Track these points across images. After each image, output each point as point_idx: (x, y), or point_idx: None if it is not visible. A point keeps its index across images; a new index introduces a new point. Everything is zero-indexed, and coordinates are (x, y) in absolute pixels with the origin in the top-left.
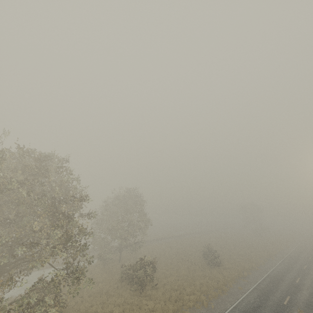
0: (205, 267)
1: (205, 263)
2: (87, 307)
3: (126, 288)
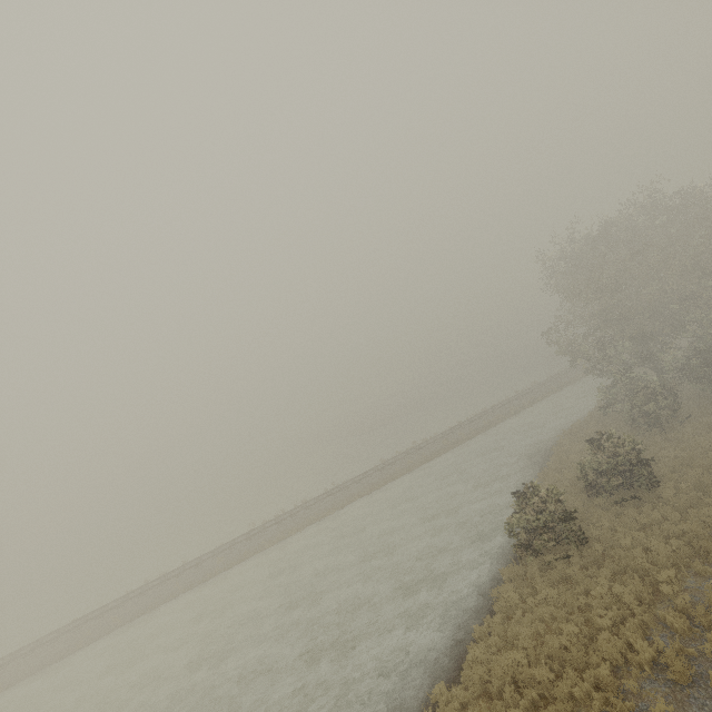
0: None
1: None
2: None
3: None
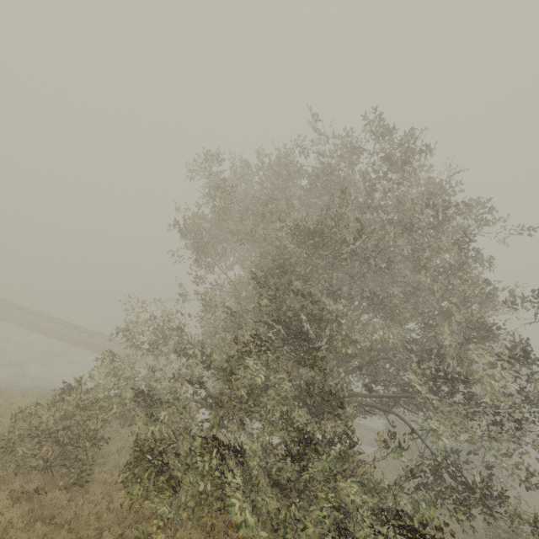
0: None
1: None
2: None
3: None
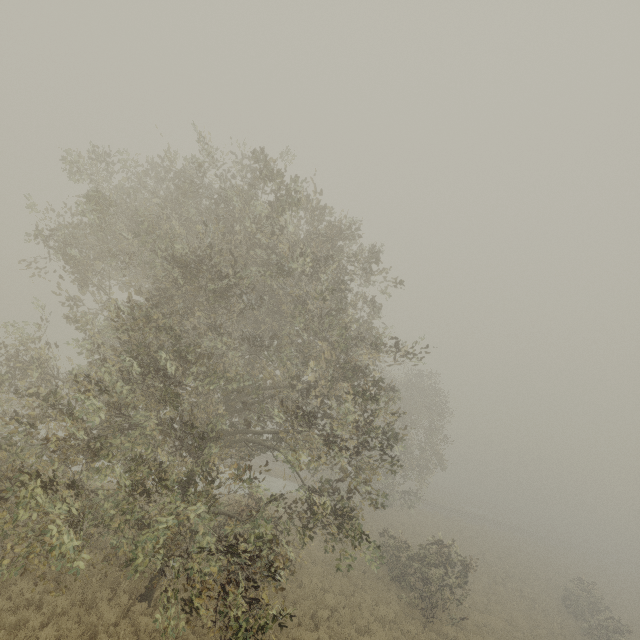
0: (576, 635)
1: (573, 624)
2: (315, 587)
3: (387, 587)
